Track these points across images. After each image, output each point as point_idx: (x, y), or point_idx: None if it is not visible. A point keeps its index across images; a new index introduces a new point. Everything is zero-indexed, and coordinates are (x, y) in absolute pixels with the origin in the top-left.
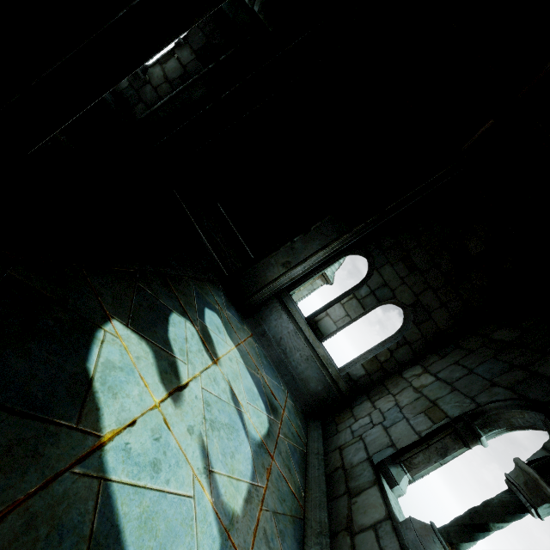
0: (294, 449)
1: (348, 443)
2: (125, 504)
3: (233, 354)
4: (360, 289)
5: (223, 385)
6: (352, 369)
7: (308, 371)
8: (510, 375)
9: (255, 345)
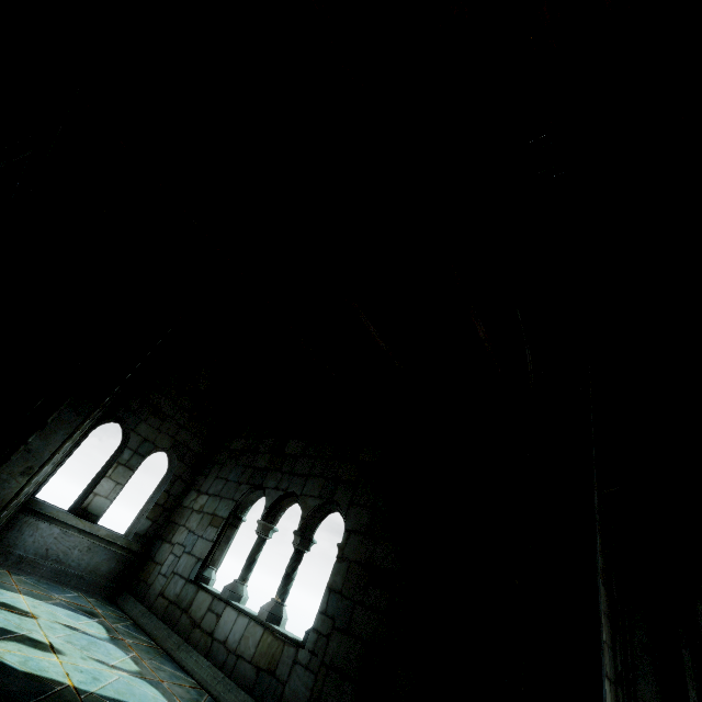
0: (126, 626)
1: (166, 585)
2: (107, 693)
3: (29, 601)
4: (123, 454)
5: (58, 626)
6: (139, 527)
7: (95, 559)
8: (246, 474)
9: (23, 579)
